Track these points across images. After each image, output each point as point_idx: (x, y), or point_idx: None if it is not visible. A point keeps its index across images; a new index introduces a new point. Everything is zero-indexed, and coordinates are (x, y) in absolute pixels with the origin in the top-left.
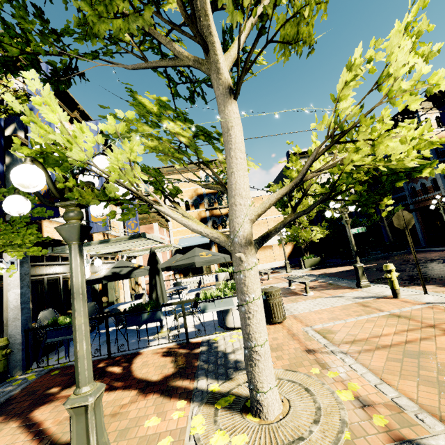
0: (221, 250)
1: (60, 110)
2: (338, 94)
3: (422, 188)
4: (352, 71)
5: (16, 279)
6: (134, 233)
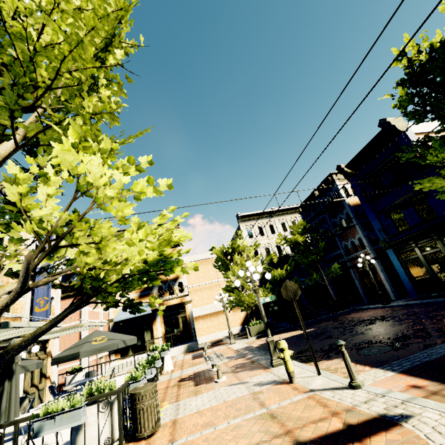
0: (167, 320)
1: None
2: (19, 204)
3: (353, 246)
4: (21, 184)
5: None
6: (42, 312)
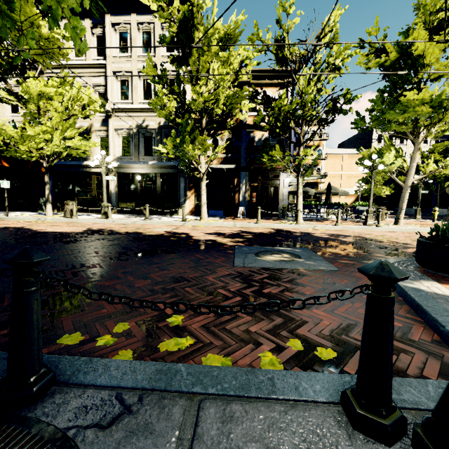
0: None
1: (392, 156)
2: (447, 161)
3: None
4: None
5: (287, 185)
6: None
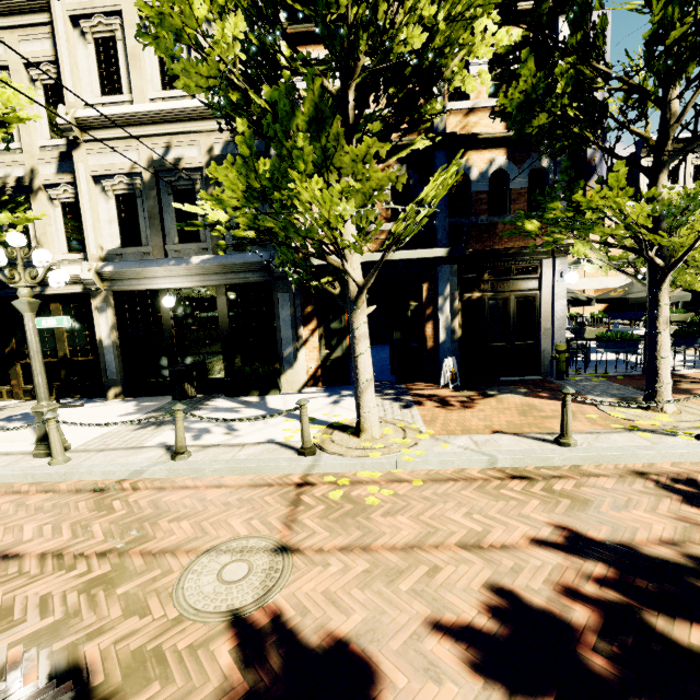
0: None
1: None
2: None
3: None
4: None
5: (563, 290)
6: None
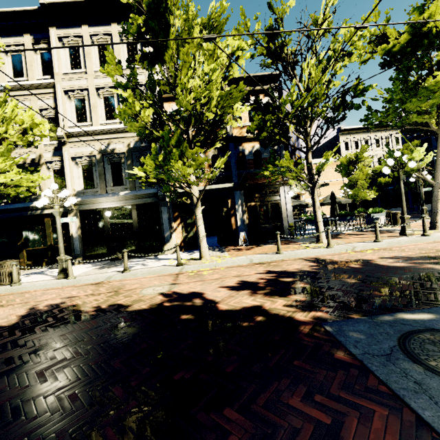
0: None
1: (424, 150)
2: None
3: None
4: None
5: (289, 199)
6: None
